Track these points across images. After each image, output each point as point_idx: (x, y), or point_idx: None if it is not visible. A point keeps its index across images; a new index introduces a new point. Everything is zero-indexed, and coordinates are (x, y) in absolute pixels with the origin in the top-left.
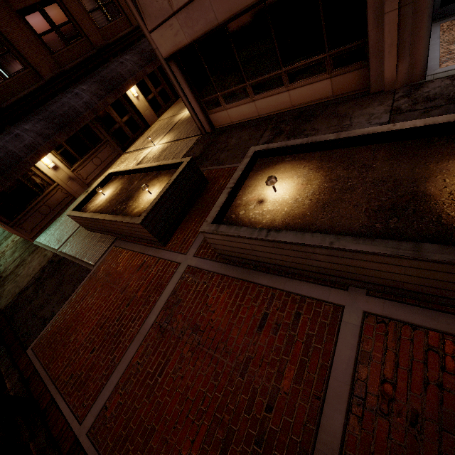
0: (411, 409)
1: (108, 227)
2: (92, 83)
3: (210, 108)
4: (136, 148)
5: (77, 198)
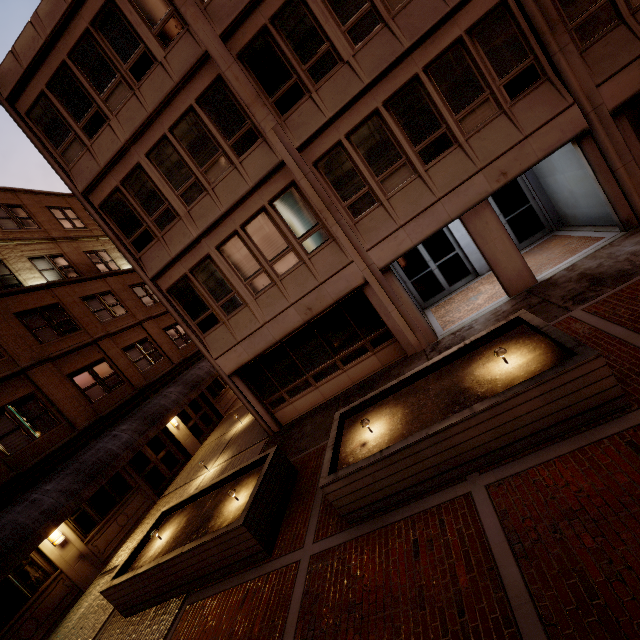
0: (548, 524)
1: (180, 573)
2: (133, 421)
3: (274, 407)
4: (178, 485)
5: (84, 592)
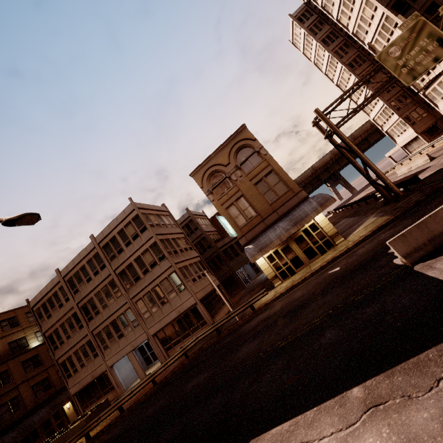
0: None
1: None
2: (47, 407)
3: (86, 408)
4: None
5: None
